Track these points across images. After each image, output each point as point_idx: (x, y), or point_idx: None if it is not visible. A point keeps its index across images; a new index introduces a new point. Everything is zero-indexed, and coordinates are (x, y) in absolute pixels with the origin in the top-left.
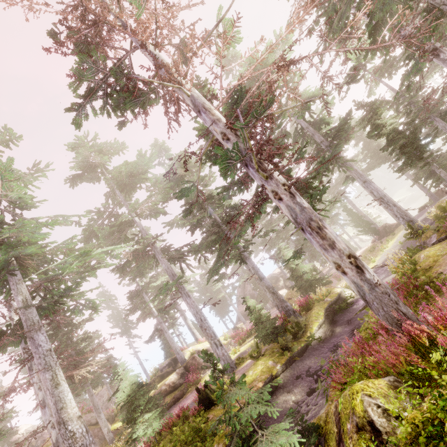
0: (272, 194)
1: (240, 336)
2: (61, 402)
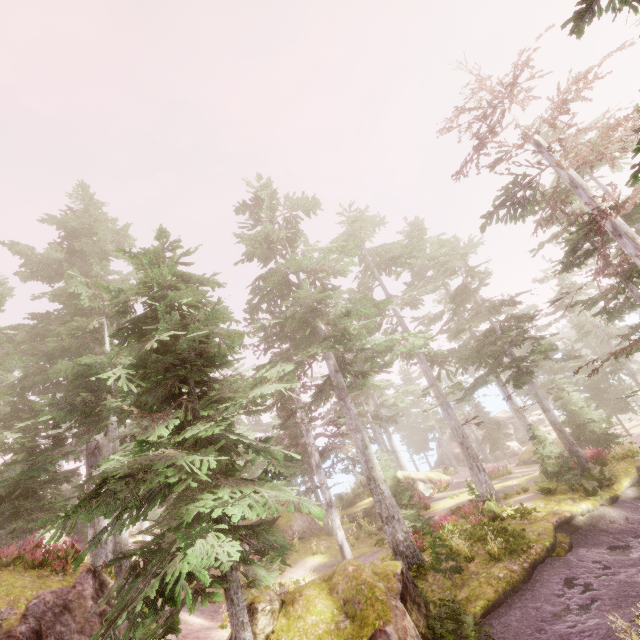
0: None
1: None
2: (371, 462)
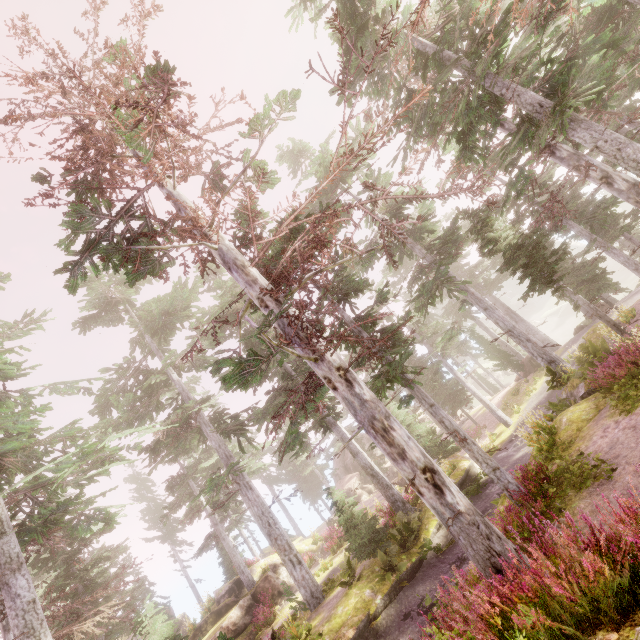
0: (324, 381)
1: (334, 539)
2: None
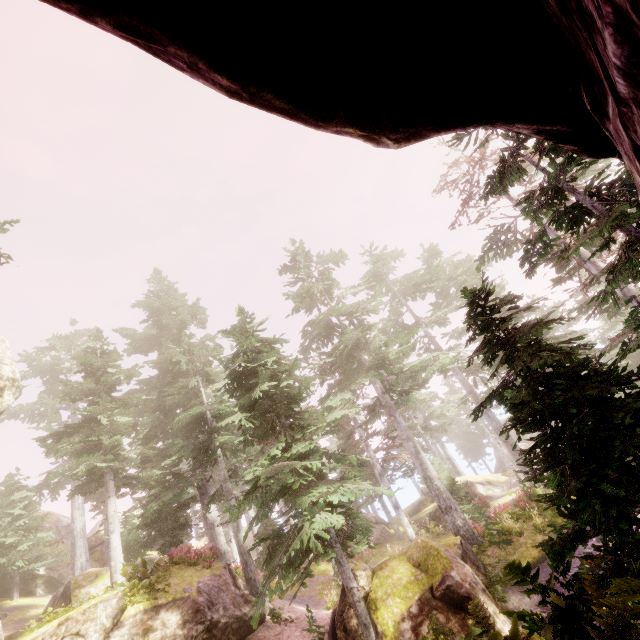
0: None
1: None
2: (425, 464)
